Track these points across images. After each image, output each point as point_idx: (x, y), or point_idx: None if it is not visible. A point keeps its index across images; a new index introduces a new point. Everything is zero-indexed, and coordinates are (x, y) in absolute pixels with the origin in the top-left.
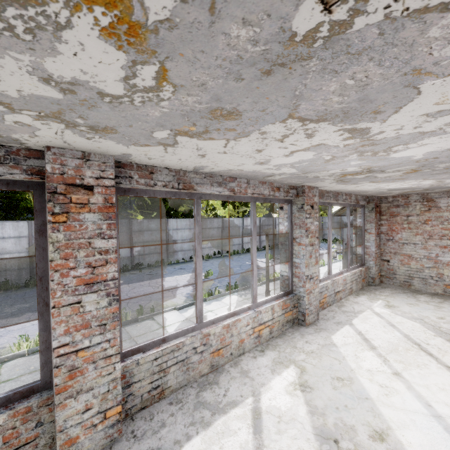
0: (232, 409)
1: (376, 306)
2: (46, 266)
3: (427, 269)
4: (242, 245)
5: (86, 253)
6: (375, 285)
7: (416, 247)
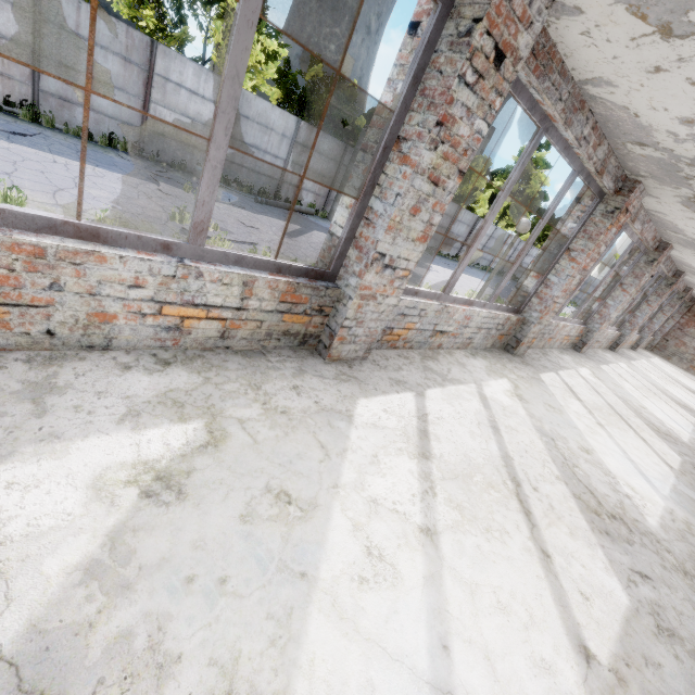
0: (637, 360)
1: (657, 358)
2: (646, 299)
3: (688, 354)
4: (490, 262)
5: (660, 301)
6: (649, 350)
7: (693, 340)
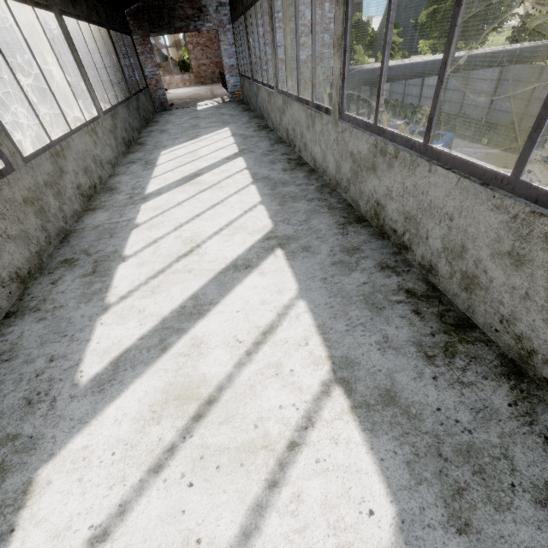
0: None
1: None
2: None
3: None
4: None
5: None
6: None
7: None
